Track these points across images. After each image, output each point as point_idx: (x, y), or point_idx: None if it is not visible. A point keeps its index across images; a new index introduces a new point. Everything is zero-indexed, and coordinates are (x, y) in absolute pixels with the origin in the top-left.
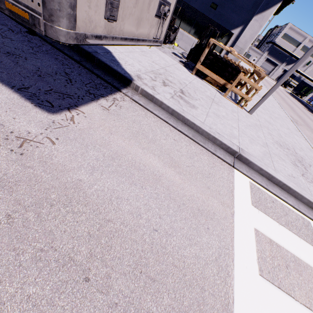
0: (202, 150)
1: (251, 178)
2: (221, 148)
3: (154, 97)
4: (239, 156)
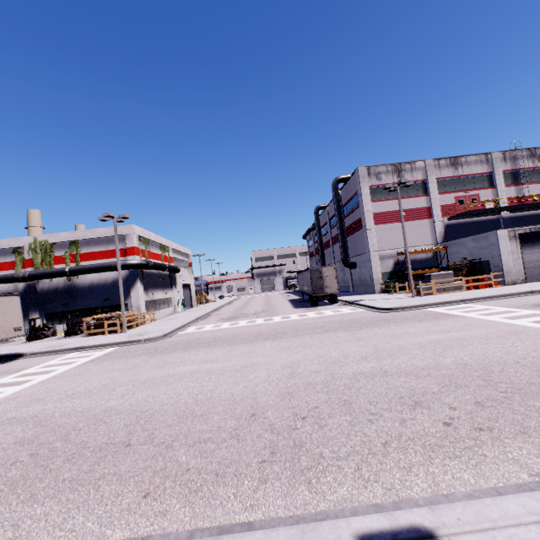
0: (58, 355)
1: (84, 350)
2: (72, 350)
3: (36, 352)
4: (80, 348)
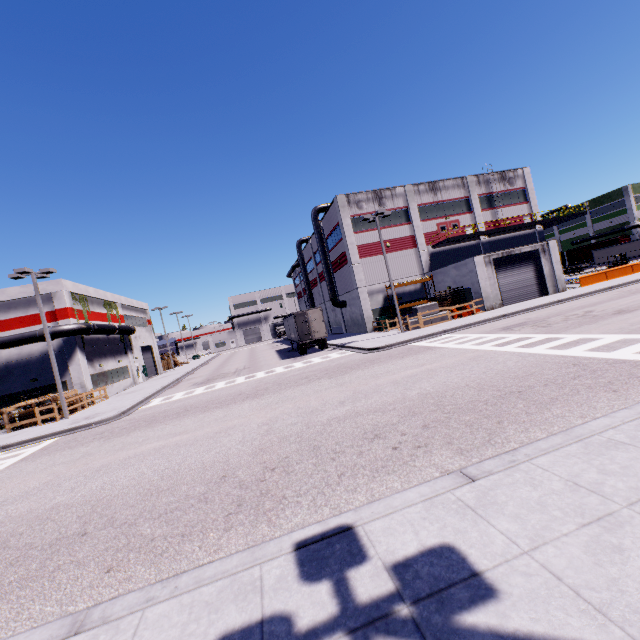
0: None
1: (9, 450)
2: None
3: None
4: (3, 447)
